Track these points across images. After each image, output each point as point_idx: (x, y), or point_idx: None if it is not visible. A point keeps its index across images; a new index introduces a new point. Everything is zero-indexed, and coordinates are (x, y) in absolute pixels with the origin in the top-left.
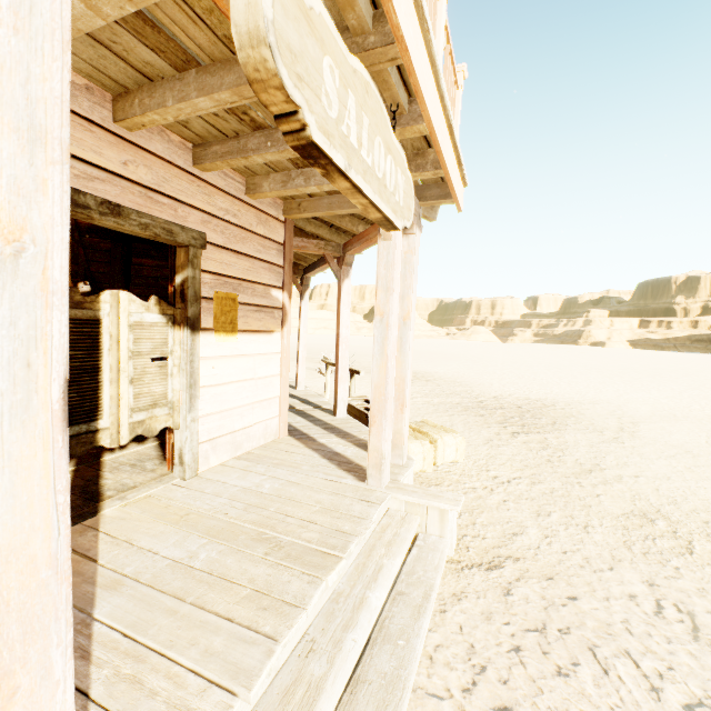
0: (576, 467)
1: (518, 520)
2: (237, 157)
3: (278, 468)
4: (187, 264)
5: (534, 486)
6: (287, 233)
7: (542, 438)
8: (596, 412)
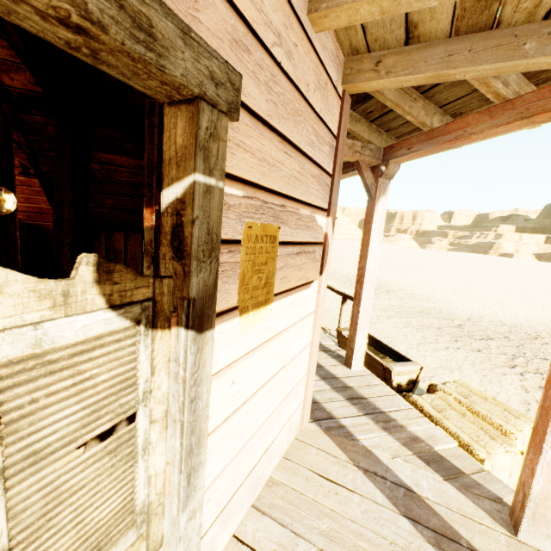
0: None
1: None
2: None
3: None
4: (191, 155)
5: None
6: (342, 118)
7: None
8: None
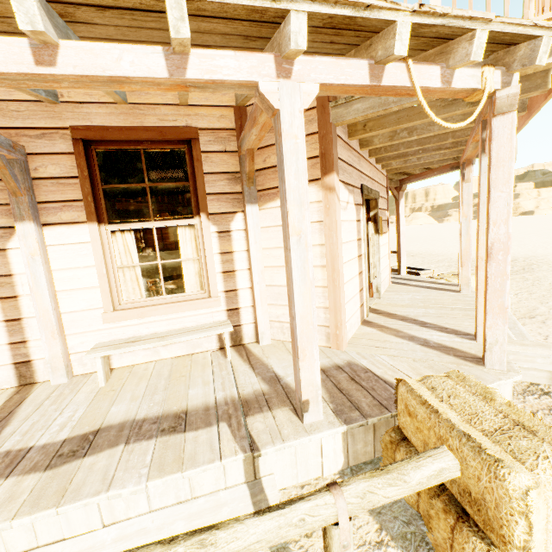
0: (551, 286)
1: (532, 305)
2: (402, 158)
3: (410, 293)
4: (376, 207)
5: (532, 294)
6: (387, 182)
7: (521, 276)
8: (549, 260)
